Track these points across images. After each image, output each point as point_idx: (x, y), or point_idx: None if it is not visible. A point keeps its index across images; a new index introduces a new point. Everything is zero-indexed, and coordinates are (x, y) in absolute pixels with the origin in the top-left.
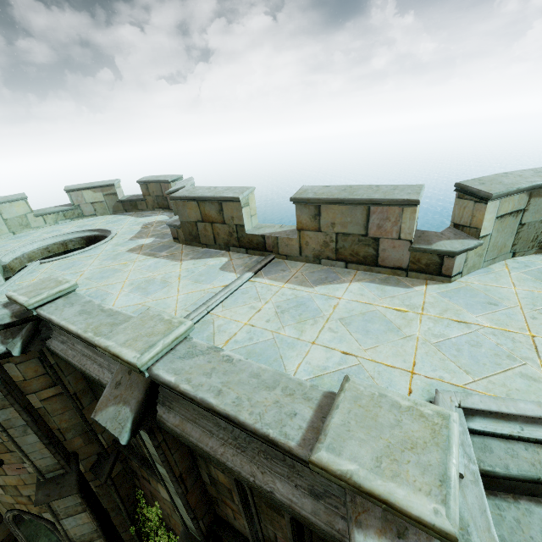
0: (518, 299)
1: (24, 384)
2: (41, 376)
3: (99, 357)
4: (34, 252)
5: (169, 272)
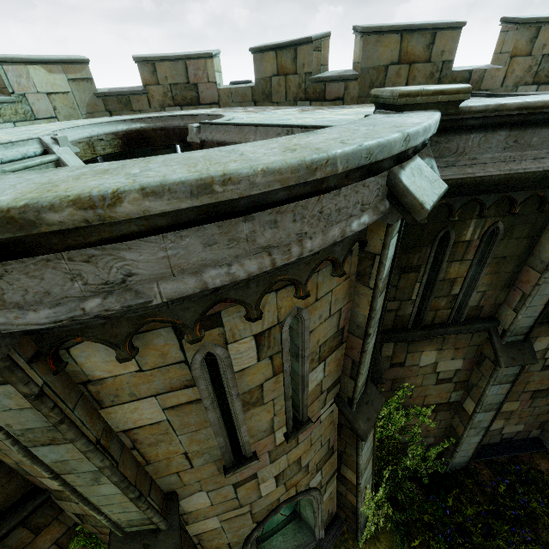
0: None
1: None
2: None
3: (528, 152)
4: None
5: None
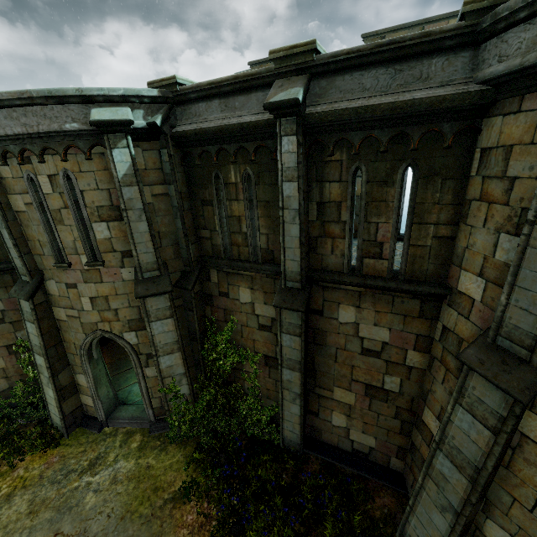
0: None
1: (143, 174)
2: (157, 170)
3: (237, 113)
4: None
5: None
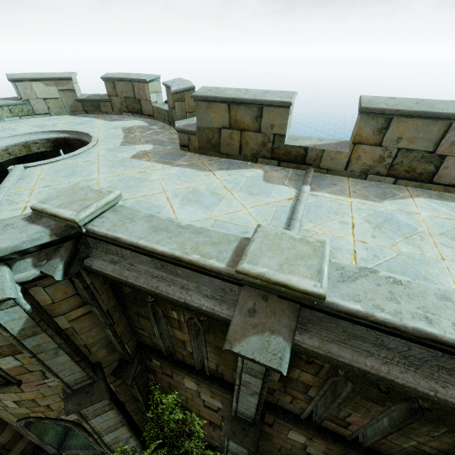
0: None
1: (51, 308)
2: (71, 297)
3: (179, 279)
4: None
5: (209, 183)
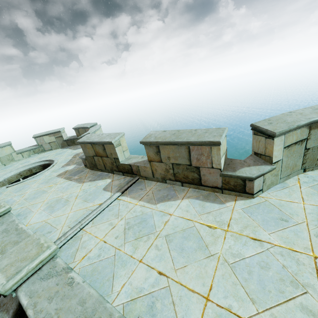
0: (305, 214)
1: None
2: None
3: None
4: (11, 177)
5: (73, 192)
